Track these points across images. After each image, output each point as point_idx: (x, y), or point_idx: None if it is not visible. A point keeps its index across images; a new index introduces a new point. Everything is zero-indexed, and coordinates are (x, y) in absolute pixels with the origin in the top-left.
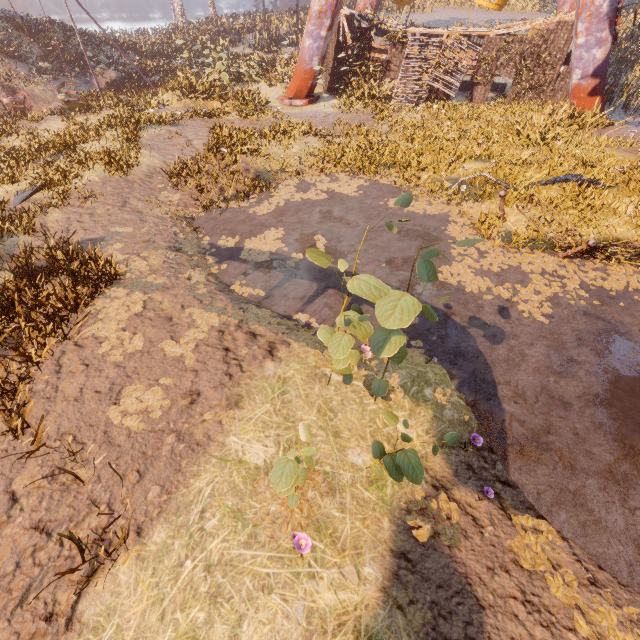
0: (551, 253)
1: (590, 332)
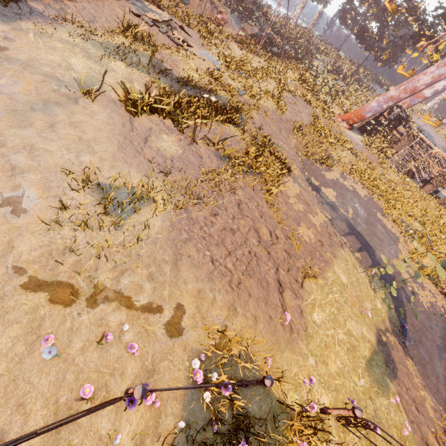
0: (434, 286)
1: (440, 324)
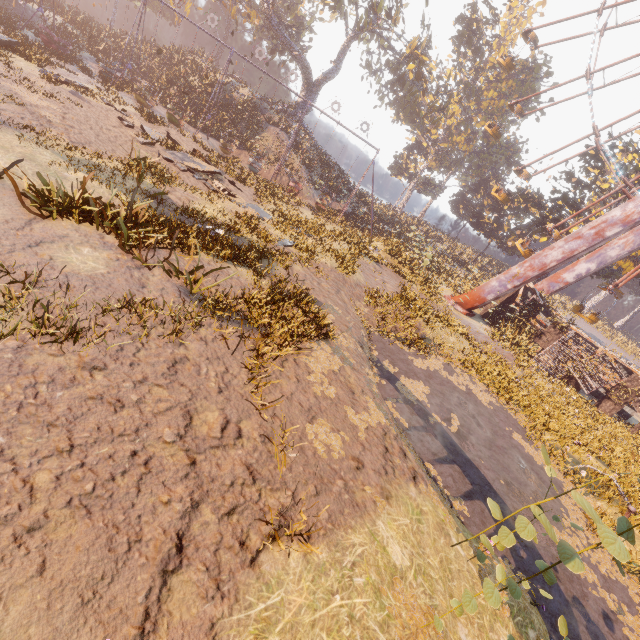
0: None
1: None
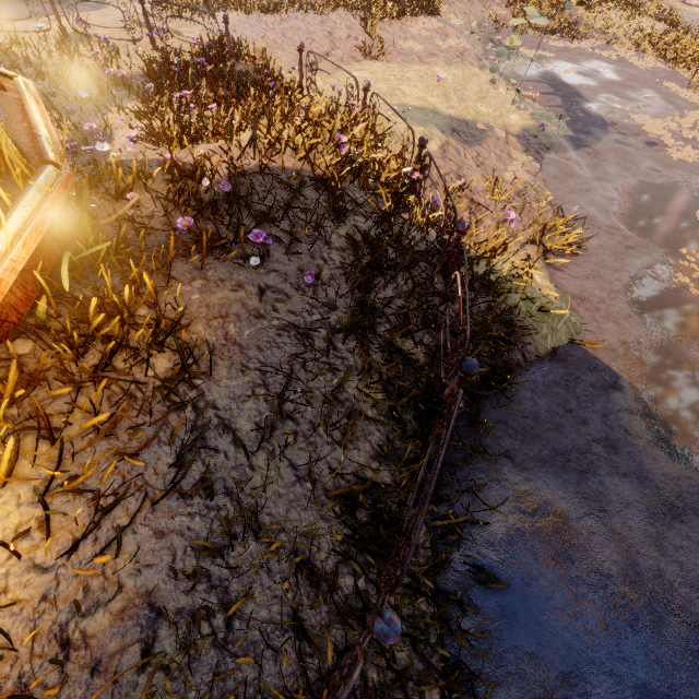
0: None
1: None
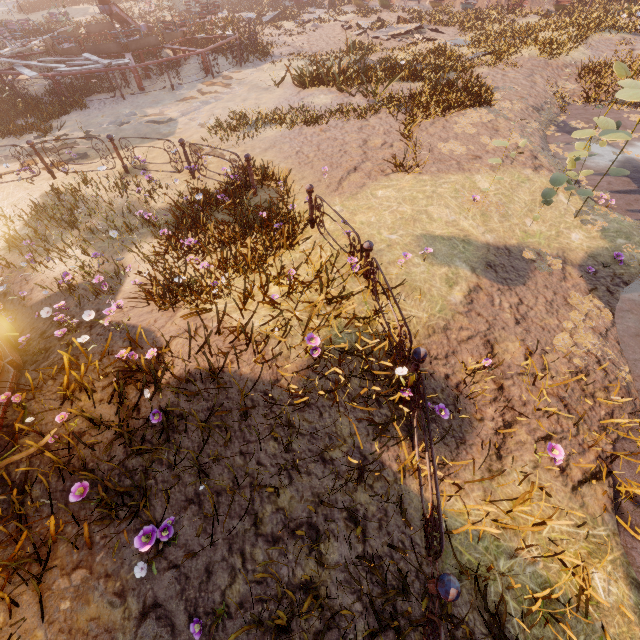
0: None
1: None
